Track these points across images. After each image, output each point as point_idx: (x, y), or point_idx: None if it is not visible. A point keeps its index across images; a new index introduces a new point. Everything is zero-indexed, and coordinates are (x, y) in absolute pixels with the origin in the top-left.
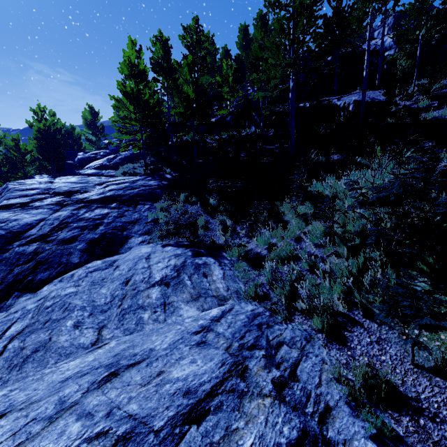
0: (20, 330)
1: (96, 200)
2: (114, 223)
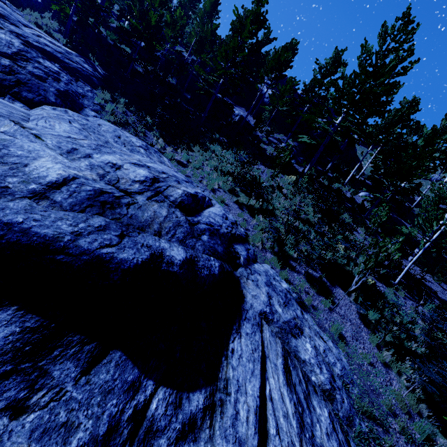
0: (81, 128)
1: (35, 47)
2: (70, 86)
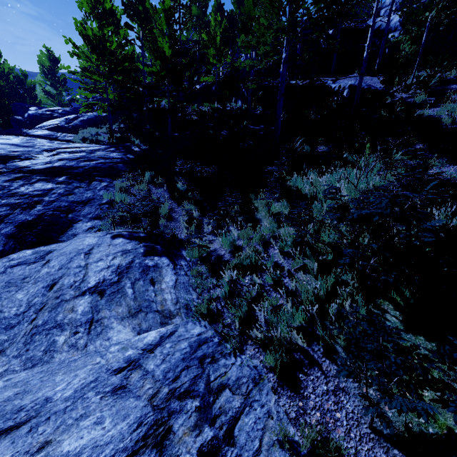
0: None
1: (40, 171)
2: (58, 202)
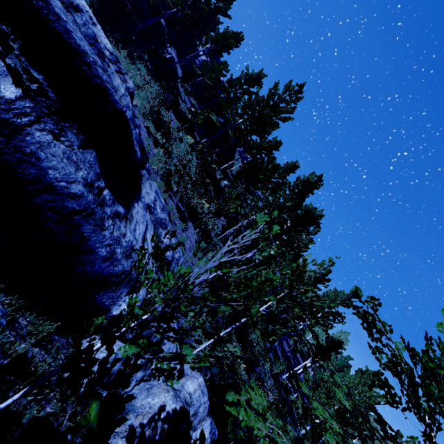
0: None
1: None
2: None
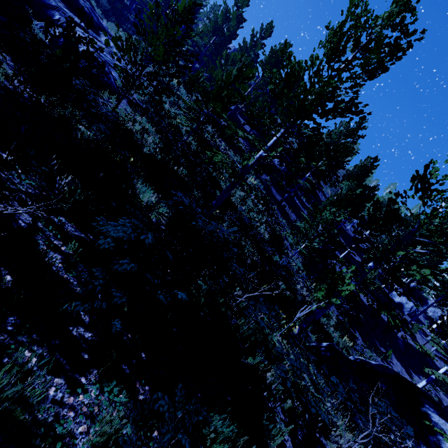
0: None
1: None
2: None
